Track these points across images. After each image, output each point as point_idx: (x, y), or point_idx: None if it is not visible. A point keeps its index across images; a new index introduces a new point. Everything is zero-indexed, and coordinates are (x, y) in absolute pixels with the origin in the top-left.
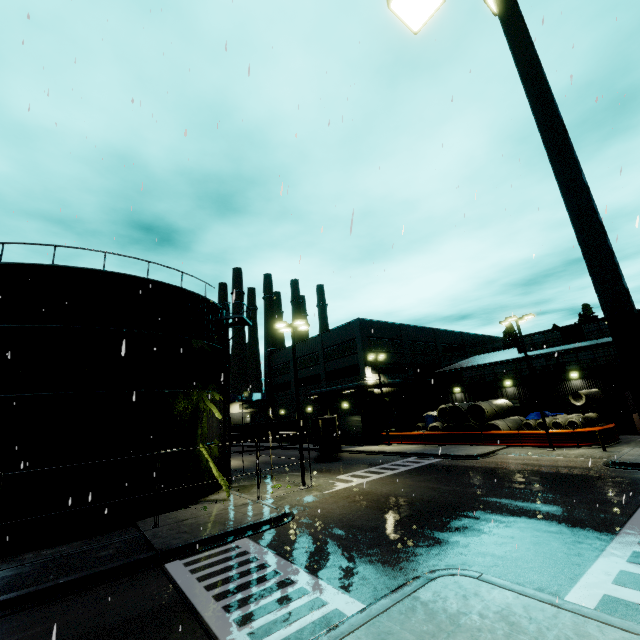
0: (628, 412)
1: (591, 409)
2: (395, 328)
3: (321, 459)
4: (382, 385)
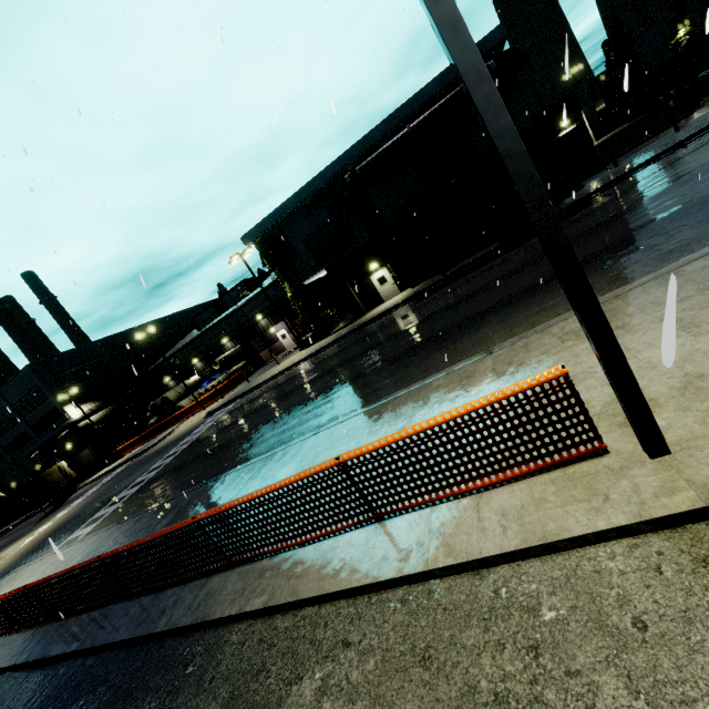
0: (258, 353)
1: (243, 359)
2: (86, 350)
3: (47, 515)
4: (91, 414)
